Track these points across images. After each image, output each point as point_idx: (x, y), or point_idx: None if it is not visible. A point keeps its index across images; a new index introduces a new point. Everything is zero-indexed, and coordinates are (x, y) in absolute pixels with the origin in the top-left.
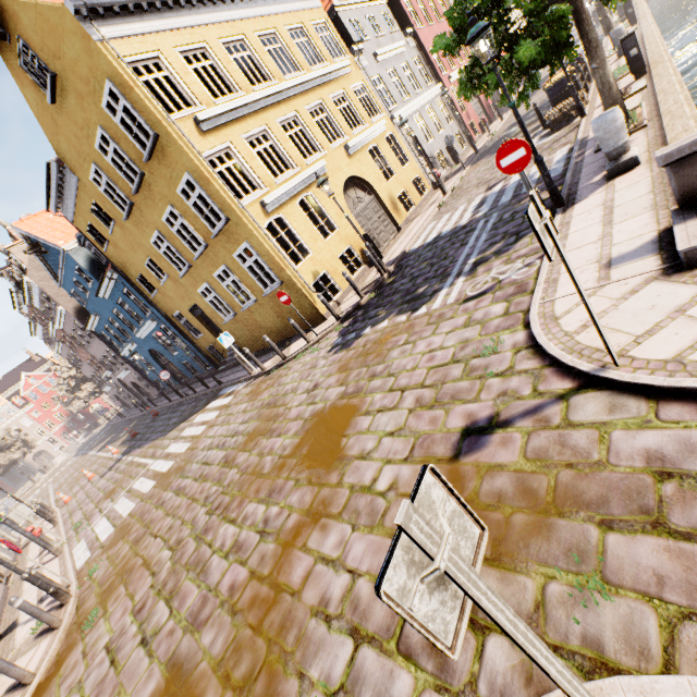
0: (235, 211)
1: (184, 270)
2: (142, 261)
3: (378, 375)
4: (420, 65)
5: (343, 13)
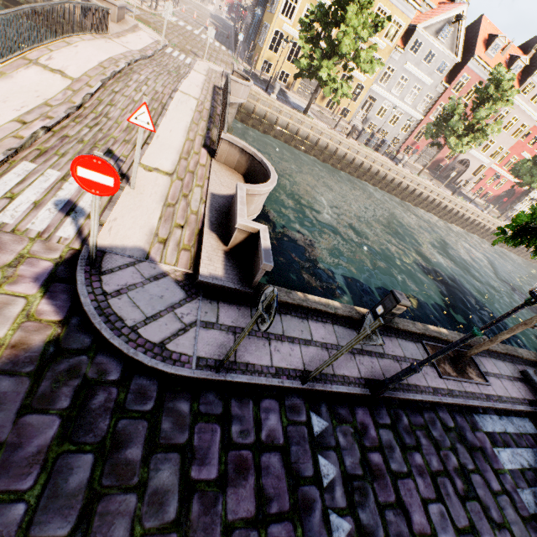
0: (275, 14)
1: (268, 10)
2: None
3: (216, 60)
4: (429, 101)
5: (419, 34)
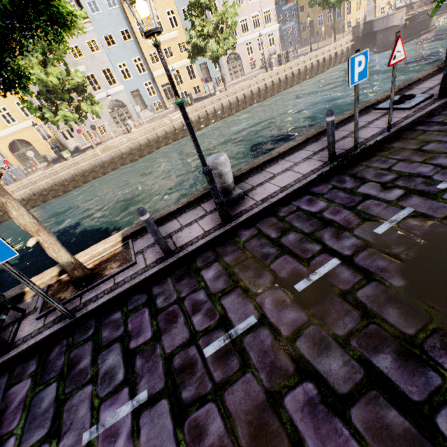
0: None
1: (320, 8)
2: (307, 1)
3: None
4: None
5: None
